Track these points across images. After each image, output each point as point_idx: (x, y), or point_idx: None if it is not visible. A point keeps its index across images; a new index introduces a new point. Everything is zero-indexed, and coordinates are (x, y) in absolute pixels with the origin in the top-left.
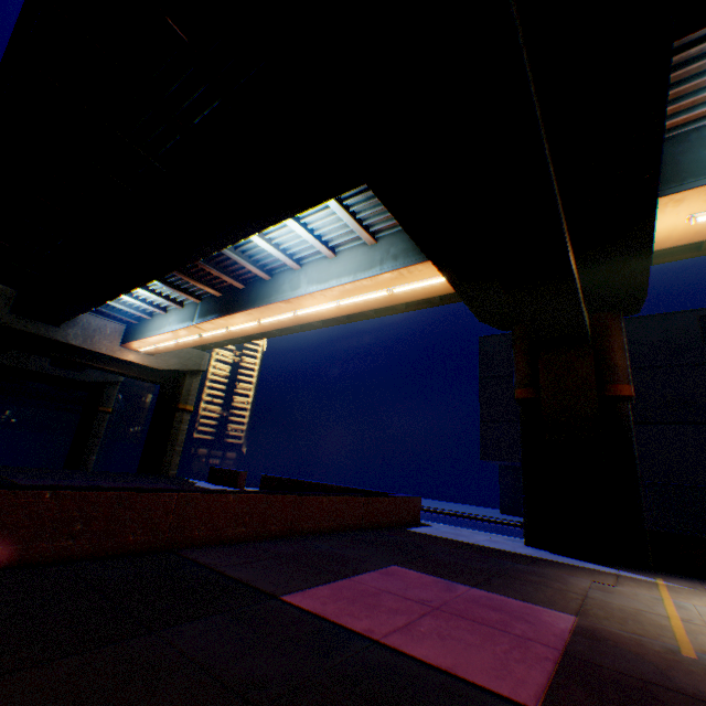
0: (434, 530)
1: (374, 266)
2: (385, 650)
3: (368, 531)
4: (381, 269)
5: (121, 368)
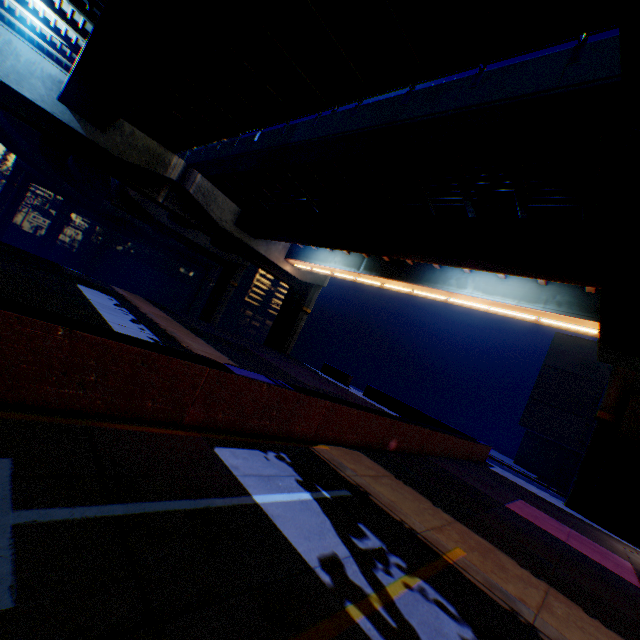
0: (502, 473)
1: (537, 302)
2: (572, 547)
3: (473, 463)
4: (543, 307)
5: (276, 273)
